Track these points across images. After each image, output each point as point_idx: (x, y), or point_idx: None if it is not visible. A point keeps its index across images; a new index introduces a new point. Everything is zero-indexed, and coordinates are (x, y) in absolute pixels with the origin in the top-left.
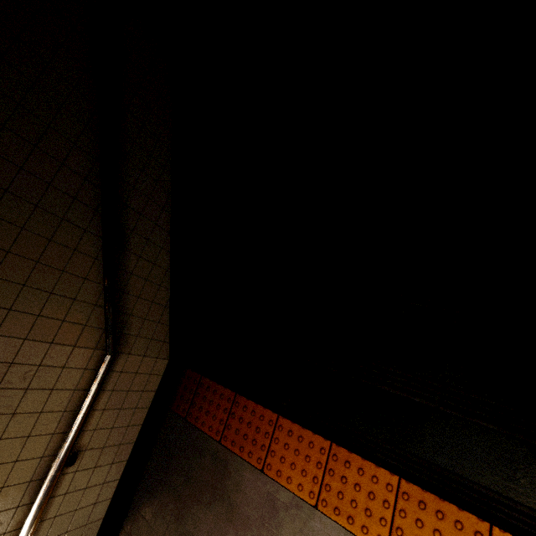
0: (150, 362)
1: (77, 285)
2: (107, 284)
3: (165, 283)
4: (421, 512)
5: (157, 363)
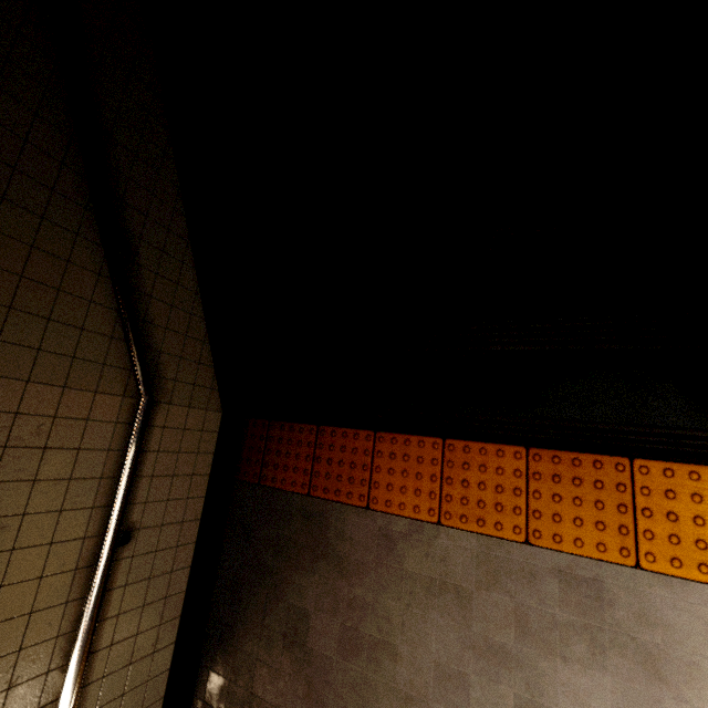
0: (198, 415)
1: (81, 309)
2: (122, 303)
3: (197, 311)
4: (557, 486)
5: (207, 417)
